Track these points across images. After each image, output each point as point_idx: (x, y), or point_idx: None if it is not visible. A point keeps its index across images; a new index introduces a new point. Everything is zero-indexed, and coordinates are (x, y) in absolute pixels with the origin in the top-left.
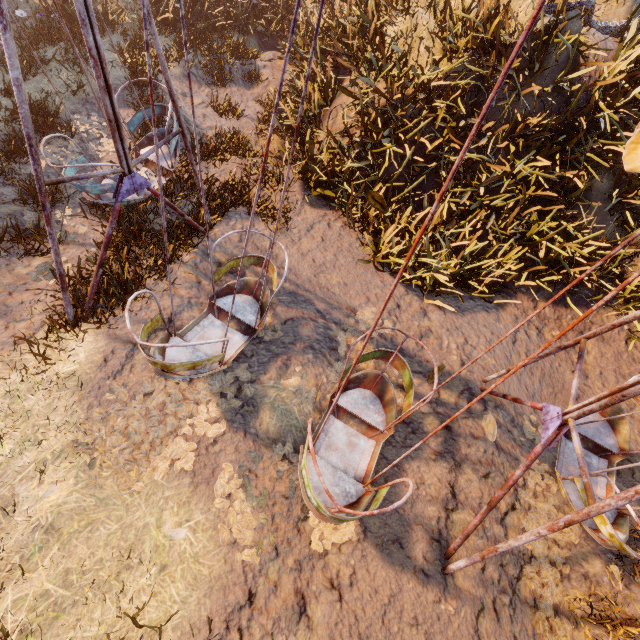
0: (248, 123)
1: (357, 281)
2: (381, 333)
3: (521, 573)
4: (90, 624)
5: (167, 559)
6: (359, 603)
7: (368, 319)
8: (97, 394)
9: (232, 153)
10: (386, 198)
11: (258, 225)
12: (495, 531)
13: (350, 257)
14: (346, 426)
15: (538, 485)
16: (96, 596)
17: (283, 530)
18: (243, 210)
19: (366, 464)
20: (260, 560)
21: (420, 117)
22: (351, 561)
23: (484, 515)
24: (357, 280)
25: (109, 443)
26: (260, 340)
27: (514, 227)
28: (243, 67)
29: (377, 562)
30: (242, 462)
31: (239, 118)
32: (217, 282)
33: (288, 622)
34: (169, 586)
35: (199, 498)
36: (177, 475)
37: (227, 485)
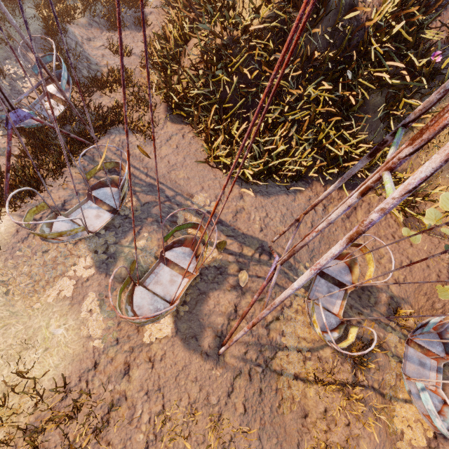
0: (135, 60)
1: (197, 176)
2: (208, 211)
3: (275, 356)
4: (1, 377)
5: (49, 345)
6: (163, 369)
7: (200, 201)
8: (11, 252)
9: (119, 85)
10: (220, 116)
11: (131, 138)
12: (260, 332)
13: (194, 159)
14: (171, 270)
15: (301, 306)
16: (5, 363)
17: (126, 330)
18: (122, 127)
19: (178, 293)
20: (104, 346)
21: (240, 54)
22: (165, 347)
23: (239, 322)
24: (197, 175)
25: (18, 281)
26: (126, 217)
27: (309, 134)
28: (134, 14)
29: (180, 348)
30: (102, 292)
31: (129, 56)
32: (100, 179)
33: (116, 378)
34: (49, 359)
35: (73, 312)
36: (62, 299)
37: (90, 305)
